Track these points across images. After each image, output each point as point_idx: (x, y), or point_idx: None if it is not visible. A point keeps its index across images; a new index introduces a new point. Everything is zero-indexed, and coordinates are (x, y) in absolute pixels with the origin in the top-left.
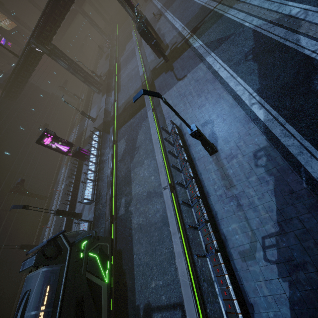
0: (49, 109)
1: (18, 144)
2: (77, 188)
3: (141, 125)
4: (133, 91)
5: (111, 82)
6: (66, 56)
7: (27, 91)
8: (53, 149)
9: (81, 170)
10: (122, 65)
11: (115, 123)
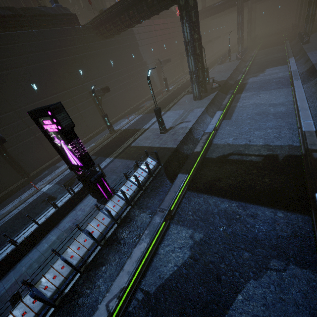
0: (128, 75)
1: (58, 87)
2: (36, 240)
3: (266, 268)
4: (263, 141)
5: (220, 97)
6: (198, 27)
7: (123, 40)
8: (54, 145)
9: (78, 202)
10: (250, 87)
11: (192, 169)
